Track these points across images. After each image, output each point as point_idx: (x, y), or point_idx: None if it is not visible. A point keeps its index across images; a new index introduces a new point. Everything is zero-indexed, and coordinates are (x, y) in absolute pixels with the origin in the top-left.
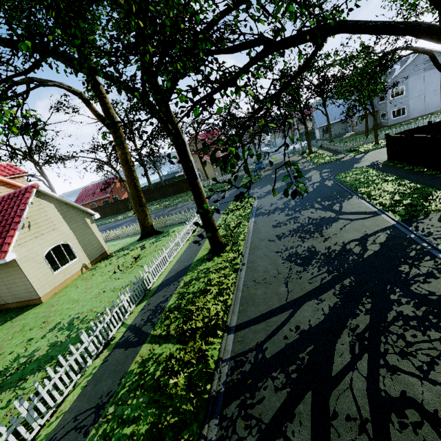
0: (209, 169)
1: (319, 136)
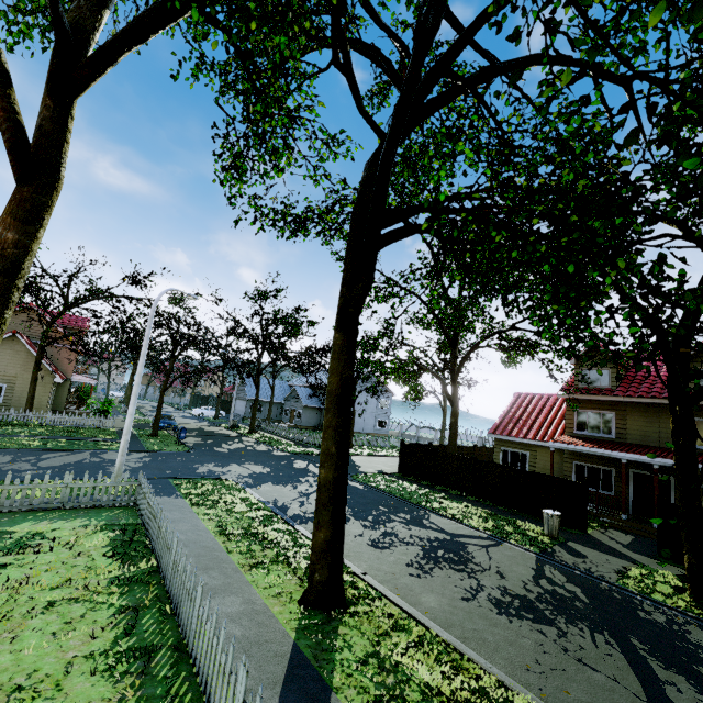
0: (38, 388)
1: (243, 411)
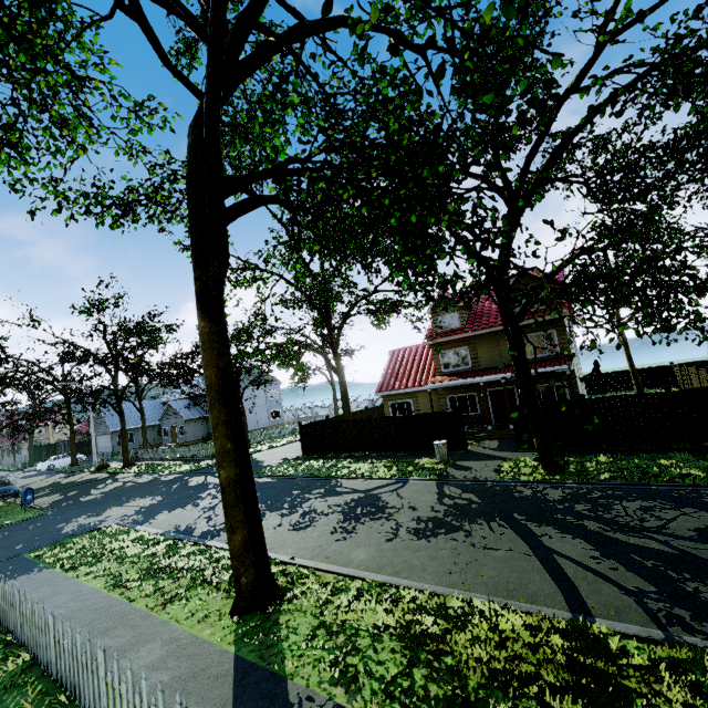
0: None
1: (109, 447)
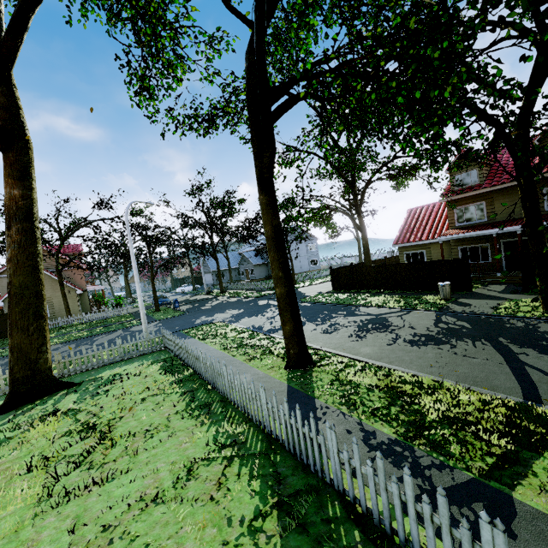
0: (68, 301)
1: (211, 281)
